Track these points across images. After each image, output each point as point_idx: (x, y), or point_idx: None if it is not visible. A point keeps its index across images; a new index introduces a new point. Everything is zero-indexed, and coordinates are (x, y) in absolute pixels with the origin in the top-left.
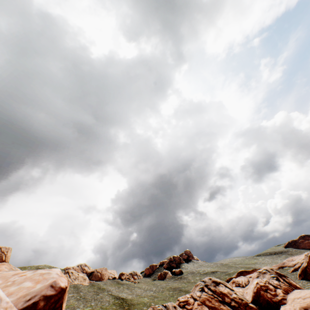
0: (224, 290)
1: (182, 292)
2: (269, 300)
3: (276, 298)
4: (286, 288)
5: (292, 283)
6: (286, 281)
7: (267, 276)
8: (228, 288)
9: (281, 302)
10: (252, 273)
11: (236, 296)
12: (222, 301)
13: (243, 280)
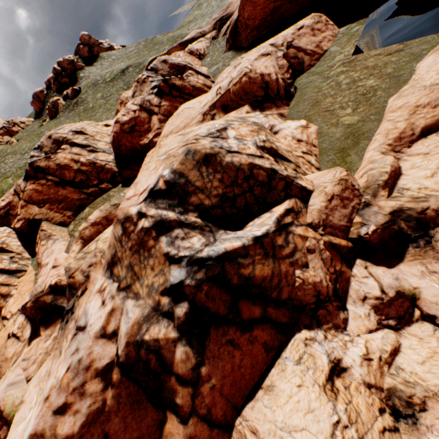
0: (65, 160)
1: None
2: (135, 147)
3: (147, 138)
4: (172, 107)
5: (189, 85)
6: (177, 87)
7: (147, 89)
8: (78, 148)
9: (153, 143)
10: None
11: (86, 161)
12: (61, 183)
13: None
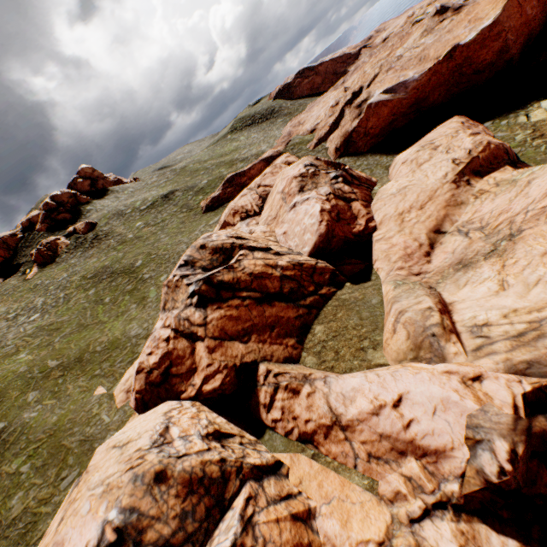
0: (256, 267)
1: (123, 280)
2: (347, 237)
3: (358, 225)
4: (363, 194)
5: (361, 176)
6: (355, 176)
7: (323, 180)
8: (260, 252)
9: (368, 229)
10: (251, 174)
11: (287, 263)
12: (264, 299)
13: (252, 201)
